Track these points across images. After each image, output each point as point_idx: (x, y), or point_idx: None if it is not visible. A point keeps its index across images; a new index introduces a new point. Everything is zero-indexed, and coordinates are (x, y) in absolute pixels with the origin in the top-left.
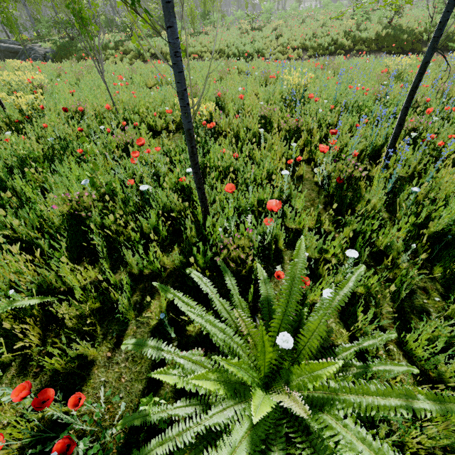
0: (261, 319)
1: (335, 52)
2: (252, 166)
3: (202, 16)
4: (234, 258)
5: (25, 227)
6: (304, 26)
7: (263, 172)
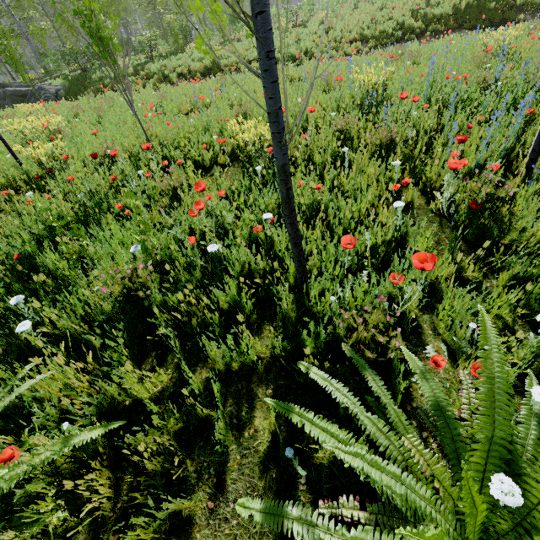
0: (419, 429)
1: (403, 38)
2: (338, 198)
3: (232, 20)
4: (364, 340)
5: (68, 320)
6: (358, 13)
7: (361, 205)
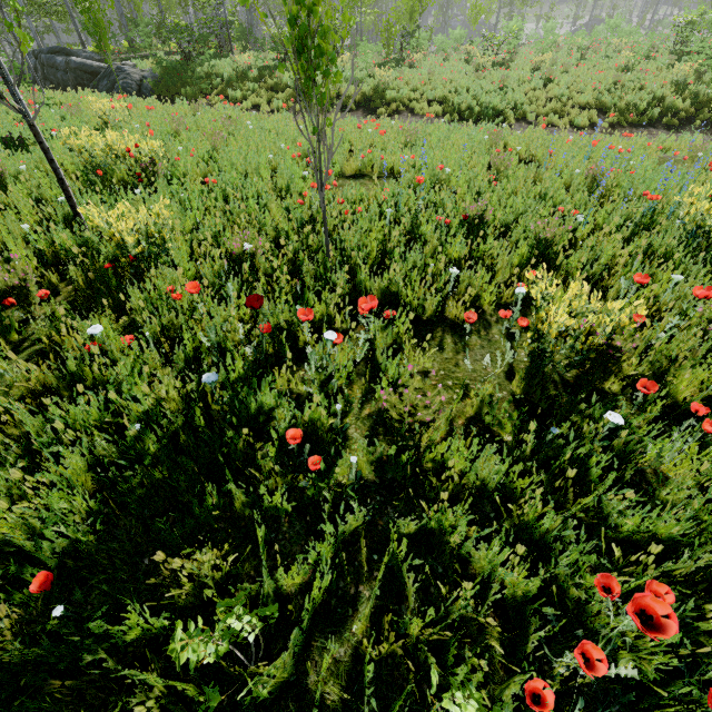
0: None
1: (660, 120)
2: None
3: (402, 34)
4: None
5: None
6: (589, 66)
7: None
